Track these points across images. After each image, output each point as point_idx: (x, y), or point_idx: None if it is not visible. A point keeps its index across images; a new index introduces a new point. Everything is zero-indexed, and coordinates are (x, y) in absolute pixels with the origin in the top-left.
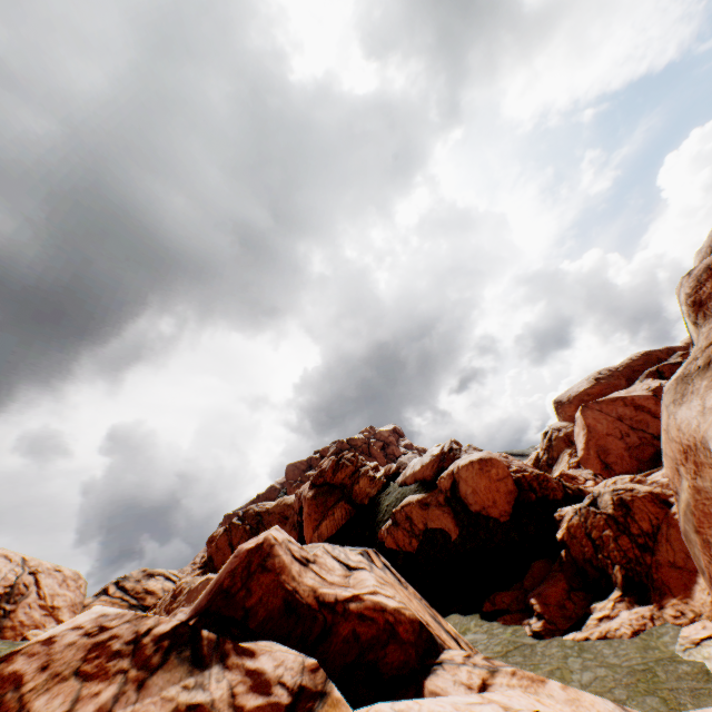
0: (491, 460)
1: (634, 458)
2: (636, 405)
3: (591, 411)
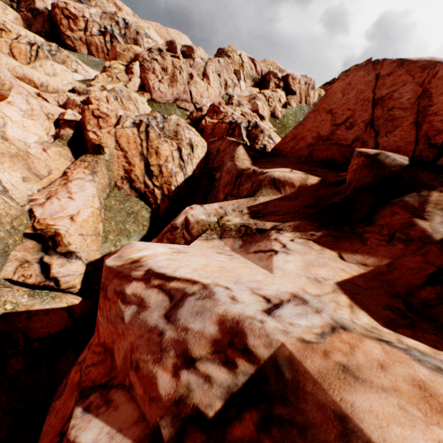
0: (113, 47)
1: (310, 151)
2: (426, 89)
3: (367, 73)
